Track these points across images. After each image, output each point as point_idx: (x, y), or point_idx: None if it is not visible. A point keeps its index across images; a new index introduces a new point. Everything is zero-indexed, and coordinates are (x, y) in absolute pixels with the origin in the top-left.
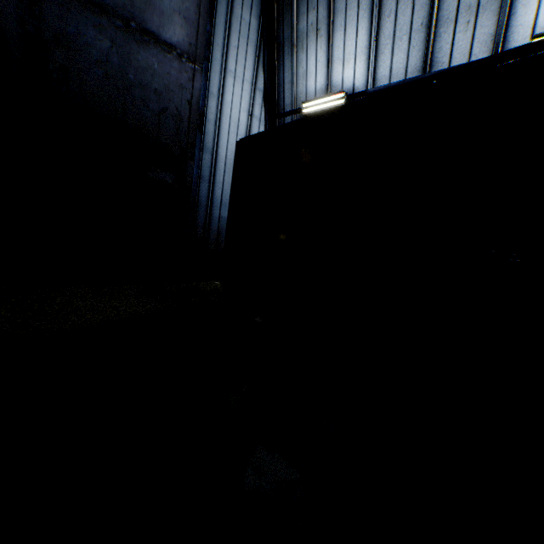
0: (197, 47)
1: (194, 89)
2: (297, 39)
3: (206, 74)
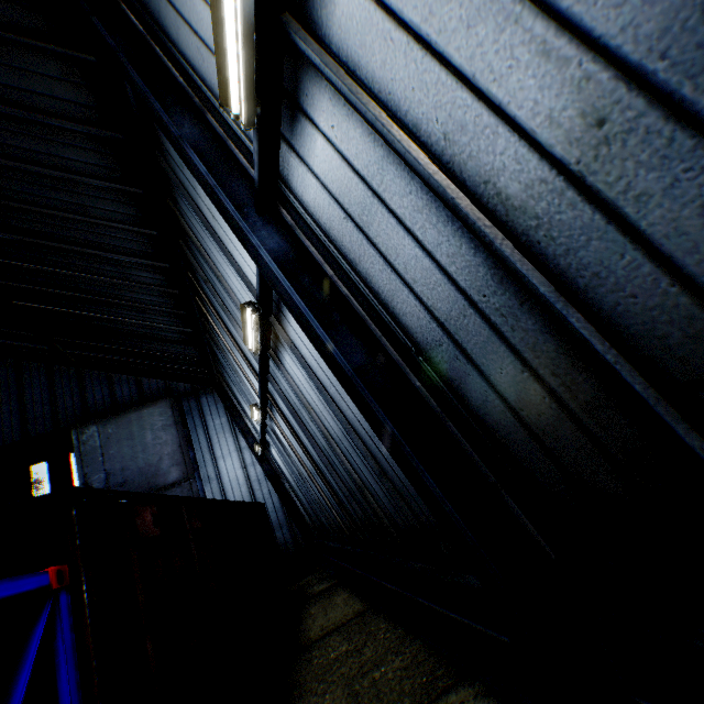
0: (188, 470)
1: (194, 492)
2: (244, 413)
3: (200, 477)
